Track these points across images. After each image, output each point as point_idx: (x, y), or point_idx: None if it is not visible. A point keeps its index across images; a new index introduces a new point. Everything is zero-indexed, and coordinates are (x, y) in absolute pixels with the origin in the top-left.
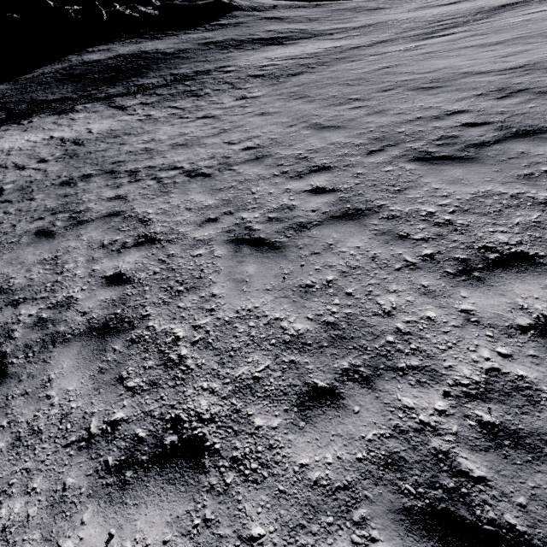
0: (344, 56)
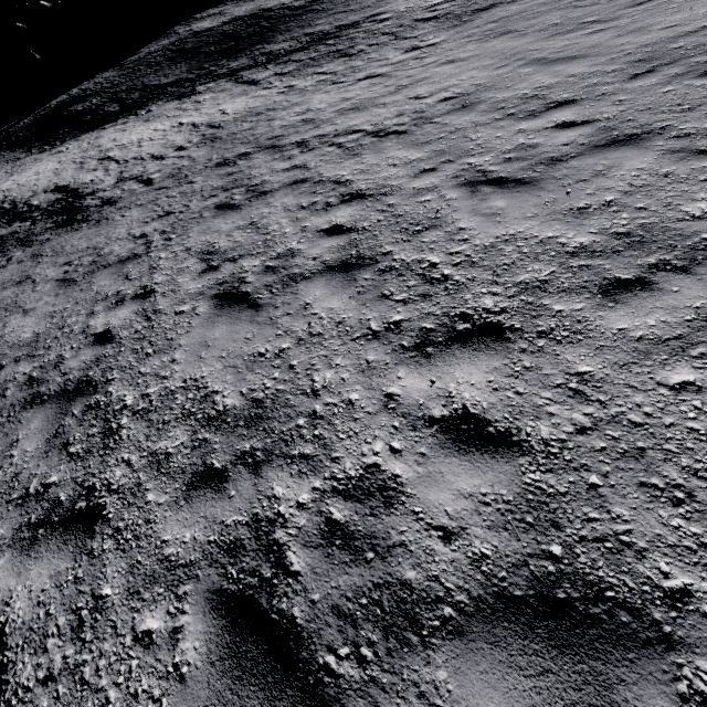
0: None
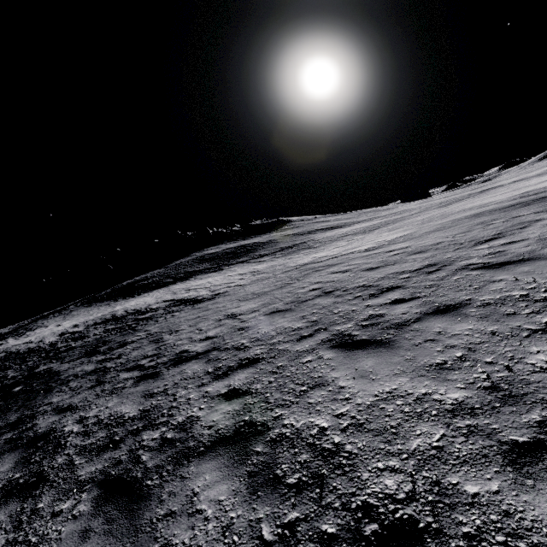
0: (399, 220)
